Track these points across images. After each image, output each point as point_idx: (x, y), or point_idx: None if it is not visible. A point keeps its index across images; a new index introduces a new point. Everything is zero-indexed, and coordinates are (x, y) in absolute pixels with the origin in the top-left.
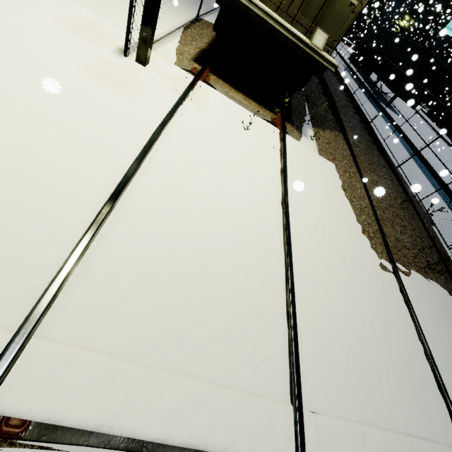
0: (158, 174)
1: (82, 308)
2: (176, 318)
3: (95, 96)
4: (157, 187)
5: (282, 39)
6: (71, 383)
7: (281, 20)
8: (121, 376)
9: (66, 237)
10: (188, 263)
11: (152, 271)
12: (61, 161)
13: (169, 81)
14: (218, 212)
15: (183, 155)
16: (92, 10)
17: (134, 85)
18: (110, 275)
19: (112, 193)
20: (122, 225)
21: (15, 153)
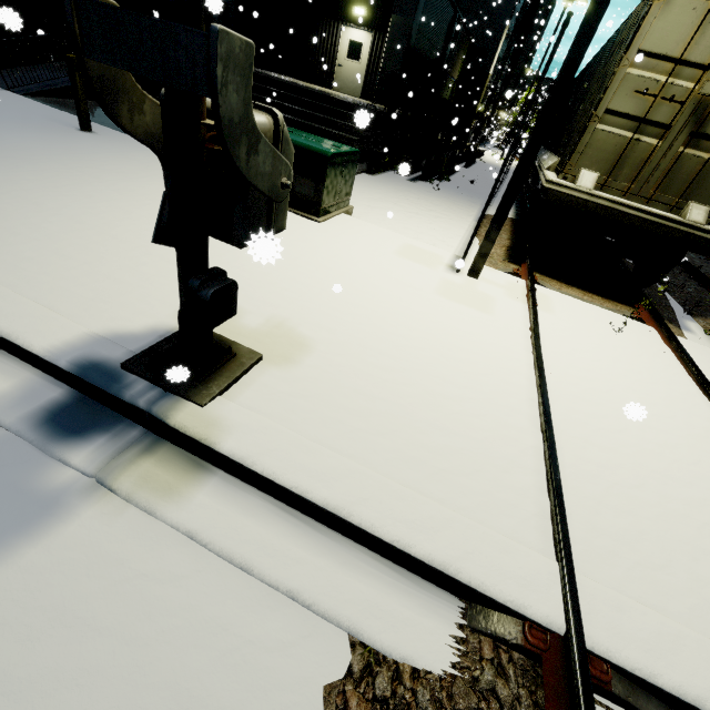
0: (561, 393)
1: (588, 545)
2: (695, 578)
3: (461, 316)
4: (569, 409)
5: (637, 223)
6: (639, 632)
7: (634, 204)
8: (683, 639)
9: (526, 463)
10: (663, 506)
11: (629, 511)
12: (476, 384)
13: (505, 289)
14: (654, 440)
15: (570, 370)
16: (402, 235)
17: (481, 300)
18: (591, 510)
19: (544, 415)
20: (566, 453)
21: (444, 379)
